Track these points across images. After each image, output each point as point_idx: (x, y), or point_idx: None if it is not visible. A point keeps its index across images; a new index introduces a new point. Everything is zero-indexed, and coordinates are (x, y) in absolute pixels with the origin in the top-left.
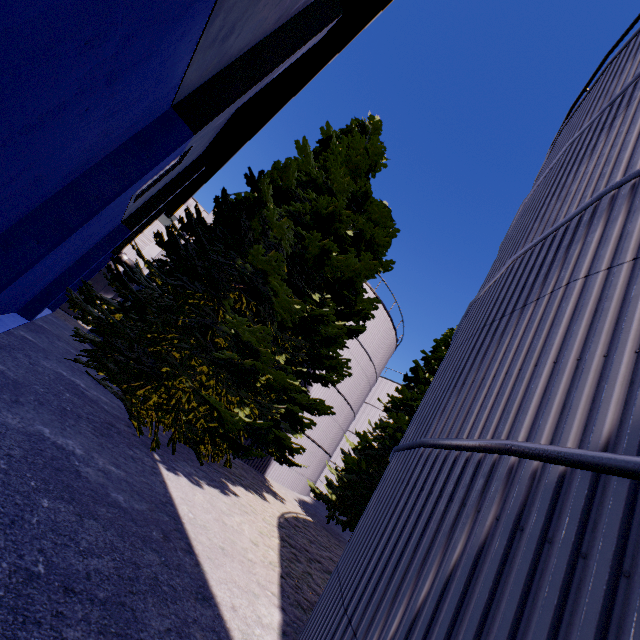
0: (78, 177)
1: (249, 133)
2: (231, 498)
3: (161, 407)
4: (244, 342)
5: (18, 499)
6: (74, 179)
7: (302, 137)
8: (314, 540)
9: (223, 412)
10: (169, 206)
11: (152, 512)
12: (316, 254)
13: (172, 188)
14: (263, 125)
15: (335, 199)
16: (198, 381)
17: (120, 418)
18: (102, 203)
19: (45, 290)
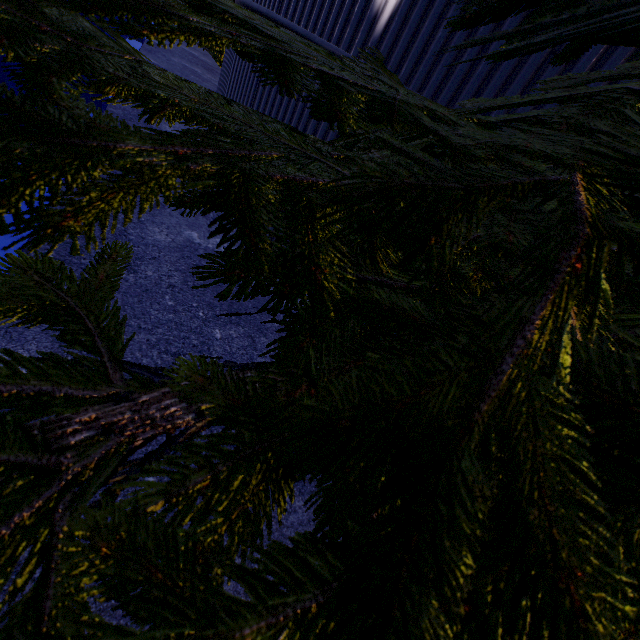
0: None
1: None
2: None
3: None
4: None
5: (186, 74)
6: None
7: None
8: None
9: None
10: None
11: None
12: None
13: None
14: None
15: None
16: None
17: (218, 69)
18: None
19: None
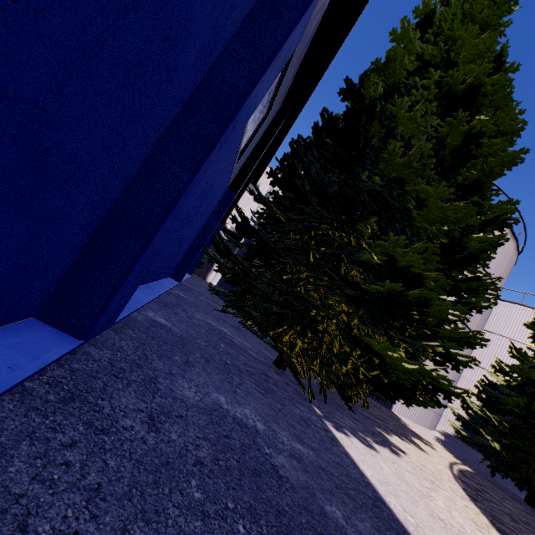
0: (207, 73)
1: (329, 56)
2: (404, 459)
3: (306, 353)
4: (399, 268)
5: None
6: (203, 76)
7: (400, 21)
8: (509, 513)
9: (389, 359)
10: (254, 174)
11: (380, 534)
12: (456, 146)
13: (261, 147)
14: (346, 36)
15: (473, 66)
16: (340, 322)
17: (267, 364)
18: (237, 101)
19: (185, 256)
